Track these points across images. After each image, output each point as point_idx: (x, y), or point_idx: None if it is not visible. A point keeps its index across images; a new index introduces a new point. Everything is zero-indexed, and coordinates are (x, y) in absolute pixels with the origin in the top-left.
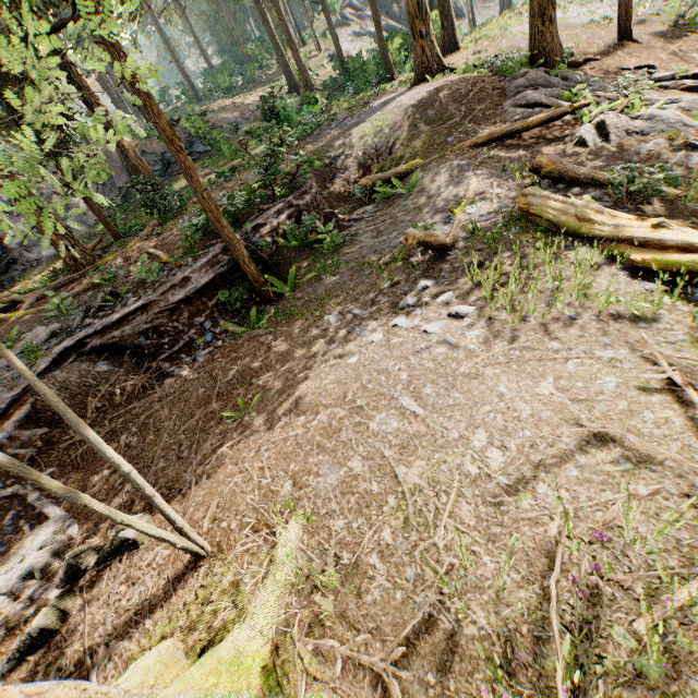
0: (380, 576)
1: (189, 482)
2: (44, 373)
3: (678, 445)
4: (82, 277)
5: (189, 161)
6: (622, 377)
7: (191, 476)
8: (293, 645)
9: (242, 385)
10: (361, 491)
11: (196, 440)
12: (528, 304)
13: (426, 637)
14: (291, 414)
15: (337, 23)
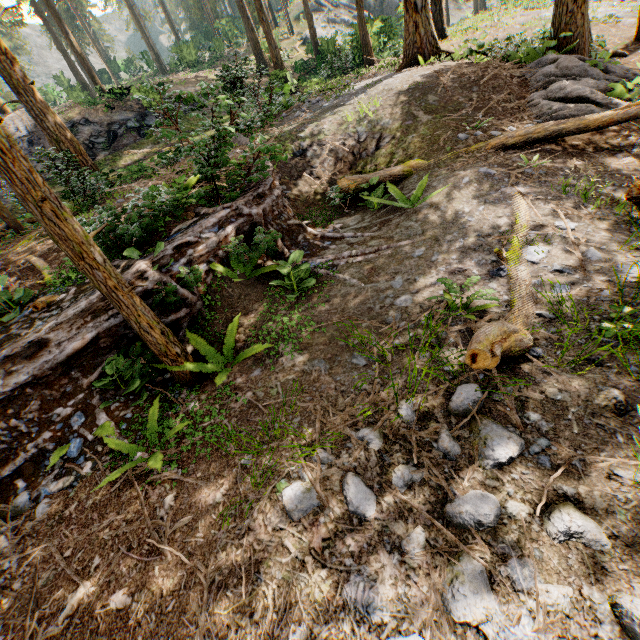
0: None
1: None
2: None
3: None
4: None
5: (4, 137)
6: None
7: None
8: None
9: None
10: None
11: None
12: None
13: None
14: None
15: (311, 8)
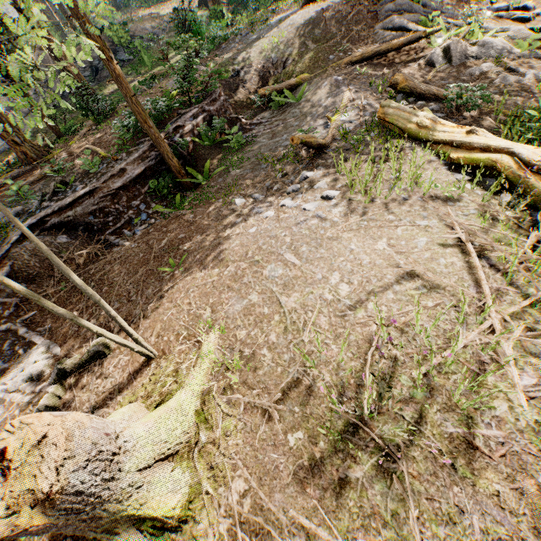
0: (268, 360)
1: (138, 315)
2: (16, 243)
3: (457, 278)
4: (34, 169)
5: (118, 70)
6: (430, 238)
7: (139, 311)
8: (214, 399)
9: (172, 250)
10: (257, 313)
11: (141, 288)
12: (376, 189)
13: (295, 389)
14: (209, 268)
15: None
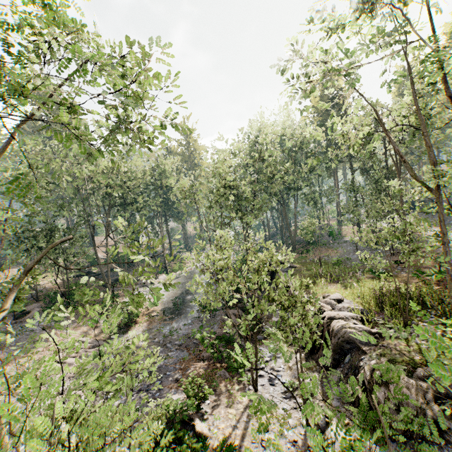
0: None
1: None
2: None
3: None
4: None
5: None
6: None
7: None
8: None
9: None
10: None
11: None
12: None
13: None
14: None
15: None
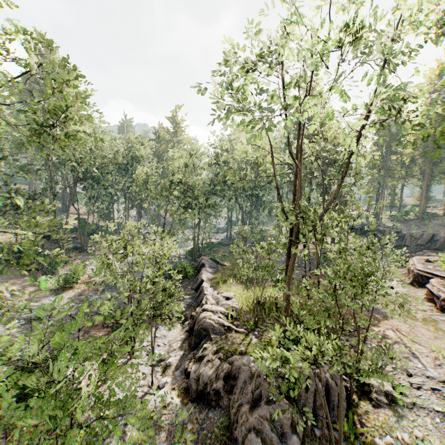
0: None
1: None
2: None
3: None
4: None
5: None
6: None
7: None
8: None
9: None
10: None
11: None
12: None
13: None
14: None
15: None
